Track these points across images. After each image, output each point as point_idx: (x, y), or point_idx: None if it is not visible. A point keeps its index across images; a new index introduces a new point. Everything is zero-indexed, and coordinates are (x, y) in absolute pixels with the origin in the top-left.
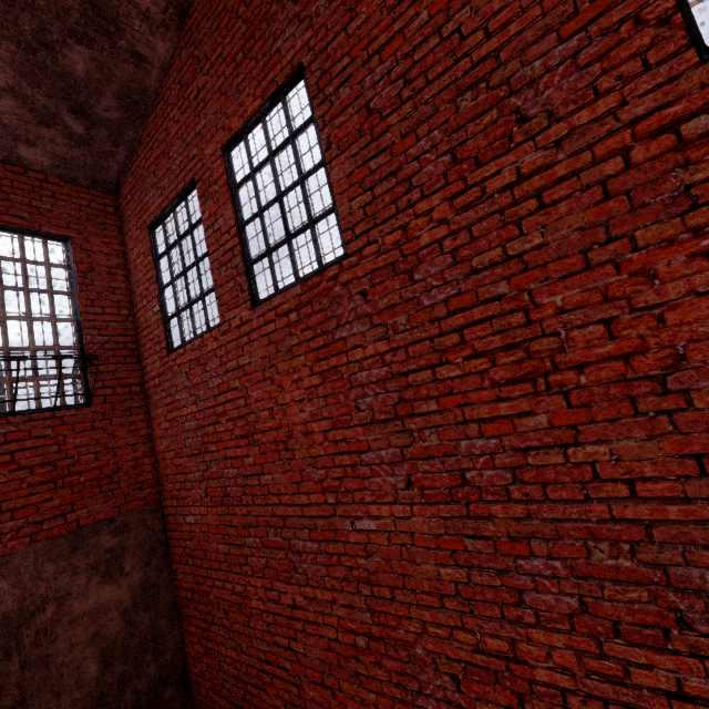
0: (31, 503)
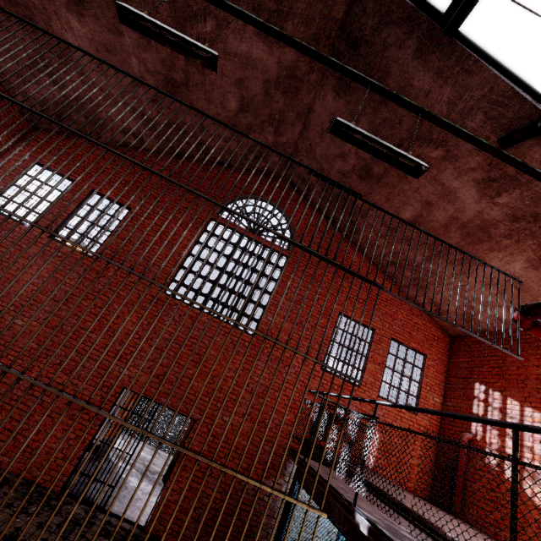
0: None
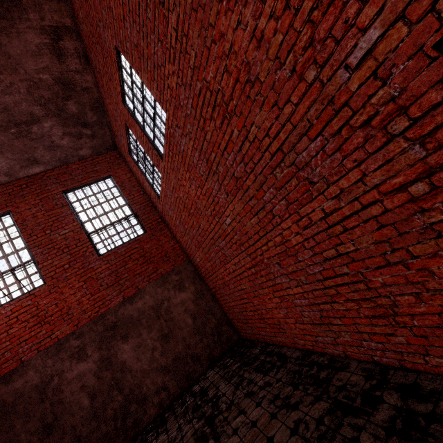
0: (143, 270)
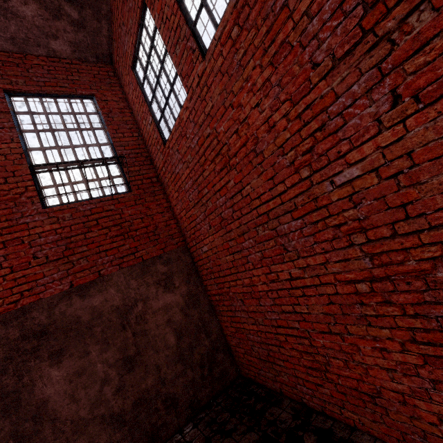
0: (114, 247)
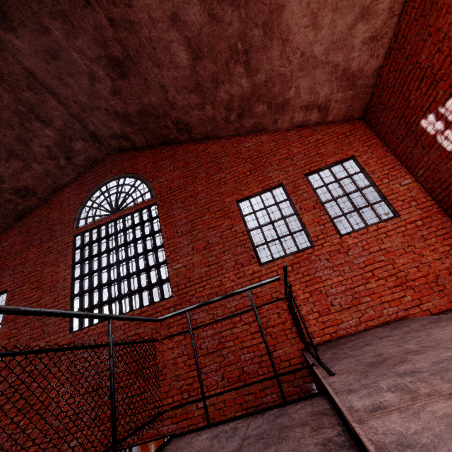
0: None
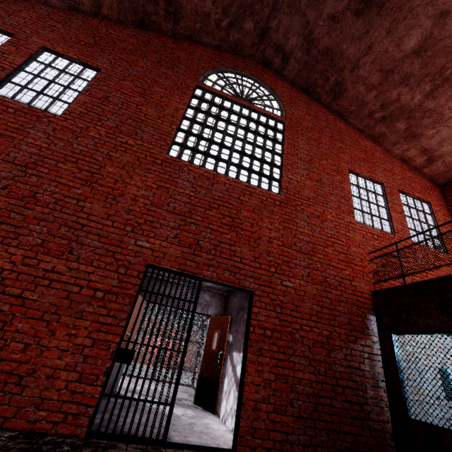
0: None
